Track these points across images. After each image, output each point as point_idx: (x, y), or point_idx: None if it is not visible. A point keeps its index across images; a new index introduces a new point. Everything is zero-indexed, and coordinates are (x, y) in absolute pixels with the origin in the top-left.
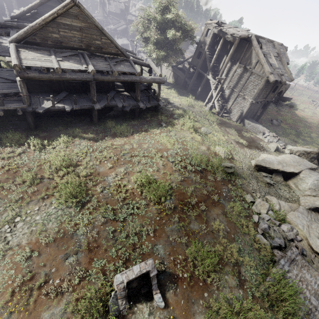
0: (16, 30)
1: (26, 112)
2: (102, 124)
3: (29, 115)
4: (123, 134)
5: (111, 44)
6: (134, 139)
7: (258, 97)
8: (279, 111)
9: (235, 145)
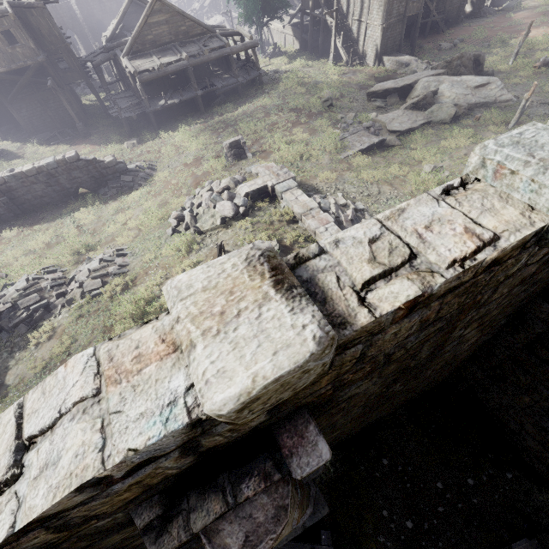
0: (118, 49)
1: (150, 114)
2: (210, 112)
3: (152, 117)
4: (229, 111)
5: (195, 24)
6: (239, 112)
7: (391, 16)
8: (473, 27)
9: (354, 88)
